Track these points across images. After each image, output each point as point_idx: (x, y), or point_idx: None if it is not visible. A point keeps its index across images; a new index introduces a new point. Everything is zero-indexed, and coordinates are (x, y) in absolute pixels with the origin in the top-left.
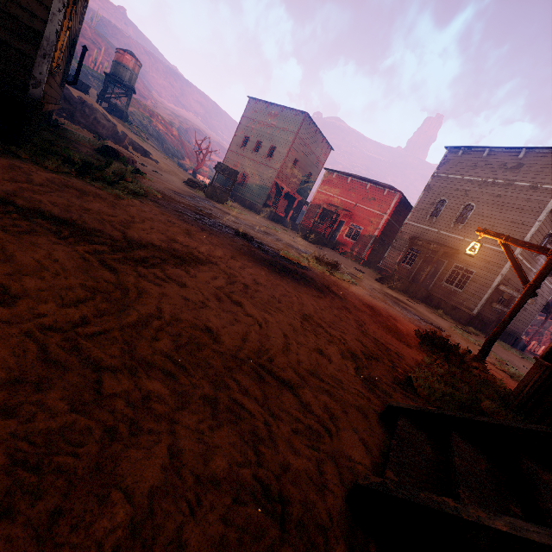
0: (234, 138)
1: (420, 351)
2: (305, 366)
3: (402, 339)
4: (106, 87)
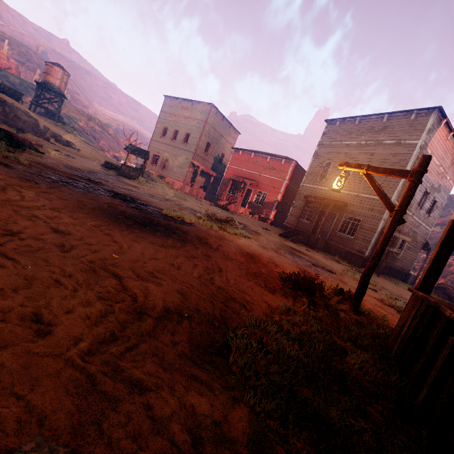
0: (155, 130)
1: (287, 296)
2: None
3: (269, 284)
4: (39, 94)
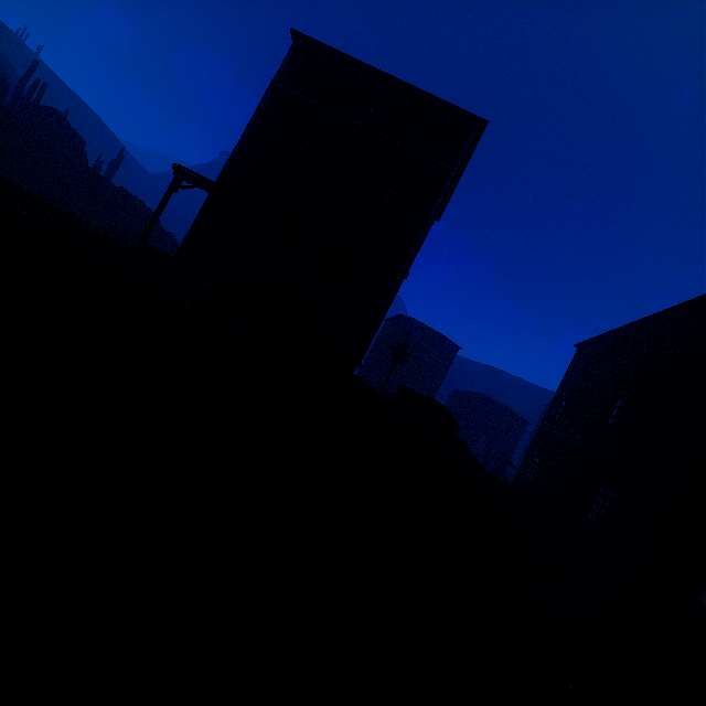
0: (384, 352)
1: None
2: None
3: None
4: None
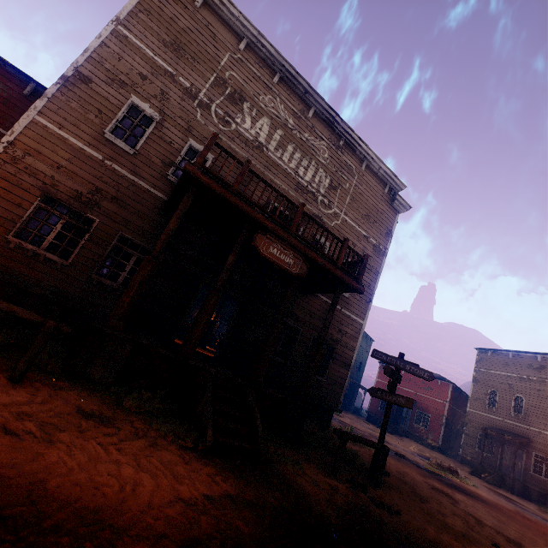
0: None
1: None
2: None
3: None
4: None
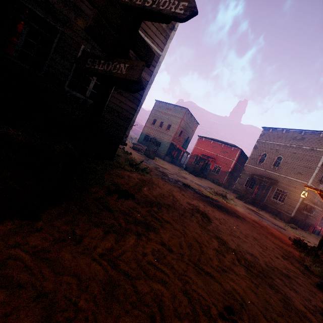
0: (148, 120)
1: (293, 248)
2: (283, 266)
3: (282, 241)
4: None
